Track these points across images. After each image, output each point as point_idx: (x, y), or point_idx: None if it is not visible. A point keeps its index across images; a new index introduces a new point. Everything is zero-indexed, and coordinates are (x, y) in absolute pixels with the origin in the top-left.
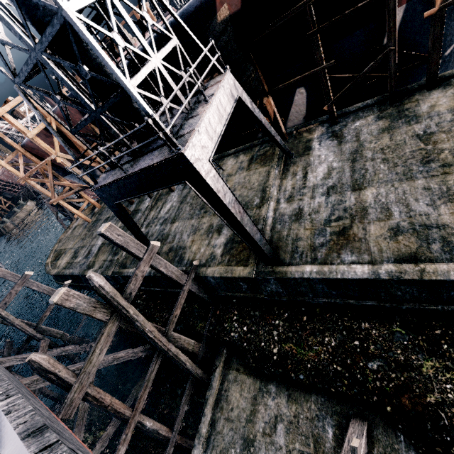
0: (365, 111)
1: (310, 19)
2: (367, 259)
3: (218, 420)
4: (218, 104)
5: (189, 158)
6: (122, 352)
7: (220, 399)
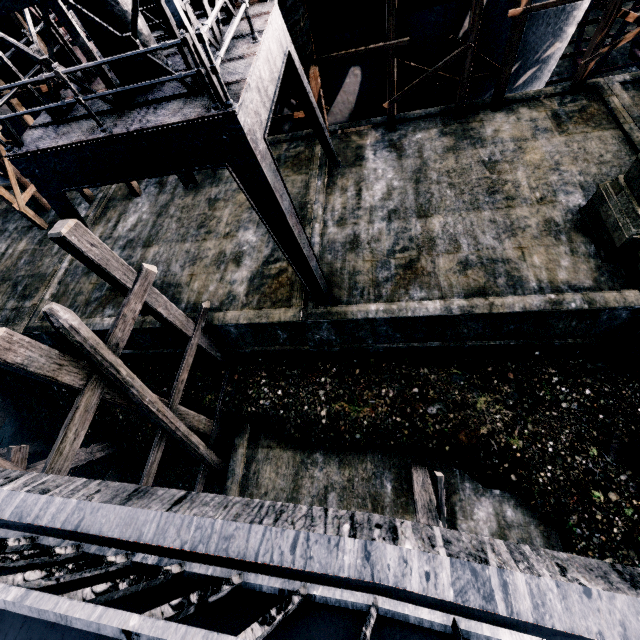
0: (428, 121)
1: None
2: (438, 295)
3: None
4: (267, 51)
5: (243, 125)
6: None
7: (247, 486)
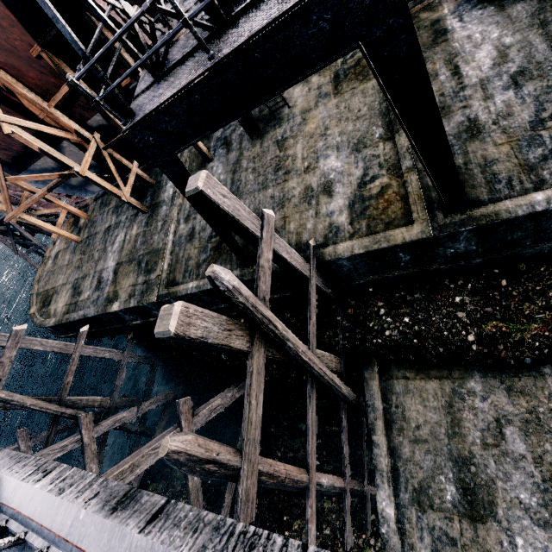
0: None
1: None
2: None
3: (400, 446)
4: None
5: None
6: (216, 400)
7: (392, 420)
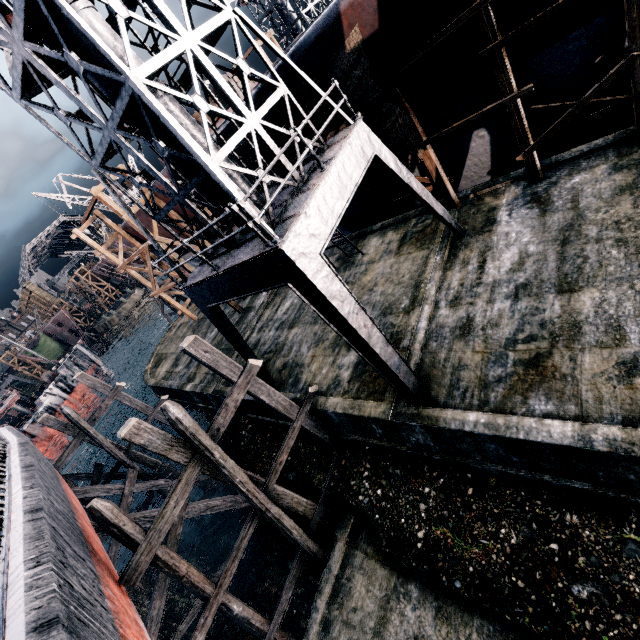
0: (592, 157)
1: (488, 28)
2: (574, 413)
3: (333, 621)
4: (339, 171)
5: (289, 253)
6: (218, 500)
7: (338, 591)
